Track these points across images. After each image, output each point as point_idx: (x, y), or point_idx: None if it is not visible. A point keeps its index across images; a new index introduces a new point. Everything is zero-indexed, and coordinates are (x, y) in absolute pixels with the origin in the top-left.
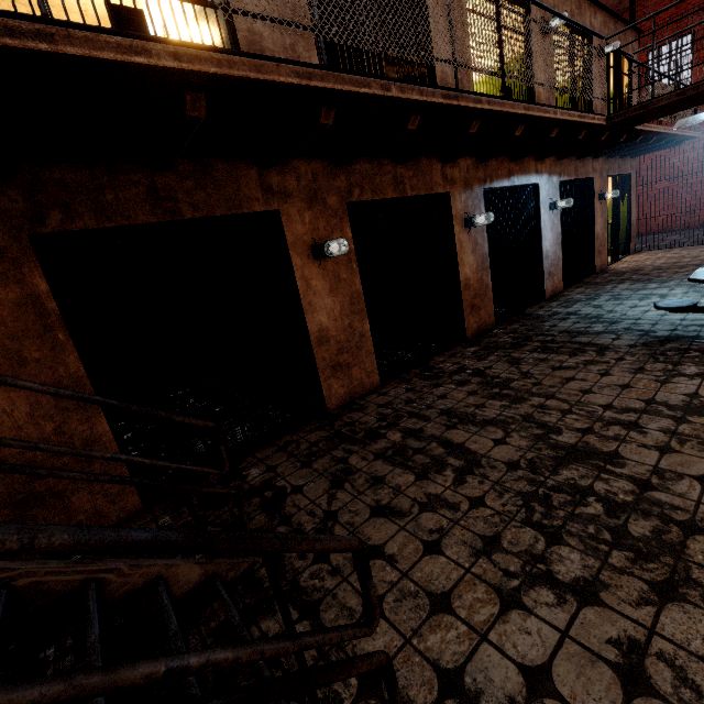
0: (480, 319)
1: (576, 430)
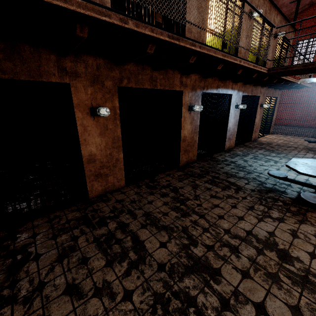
0: (188, 157)
1: (205, 246)
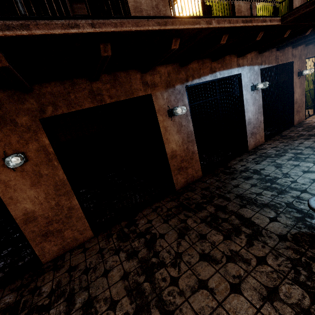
0: (187, 175)
1: None
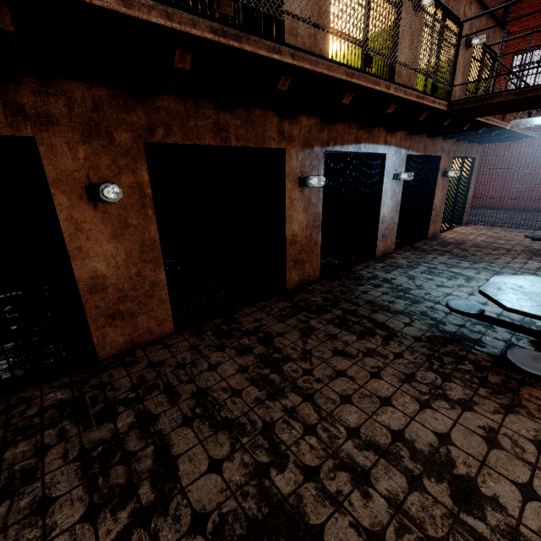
0: (303, 272)
1: (302, 468)
